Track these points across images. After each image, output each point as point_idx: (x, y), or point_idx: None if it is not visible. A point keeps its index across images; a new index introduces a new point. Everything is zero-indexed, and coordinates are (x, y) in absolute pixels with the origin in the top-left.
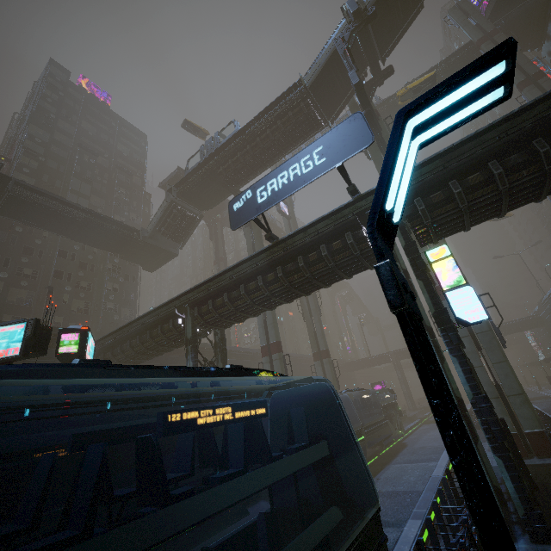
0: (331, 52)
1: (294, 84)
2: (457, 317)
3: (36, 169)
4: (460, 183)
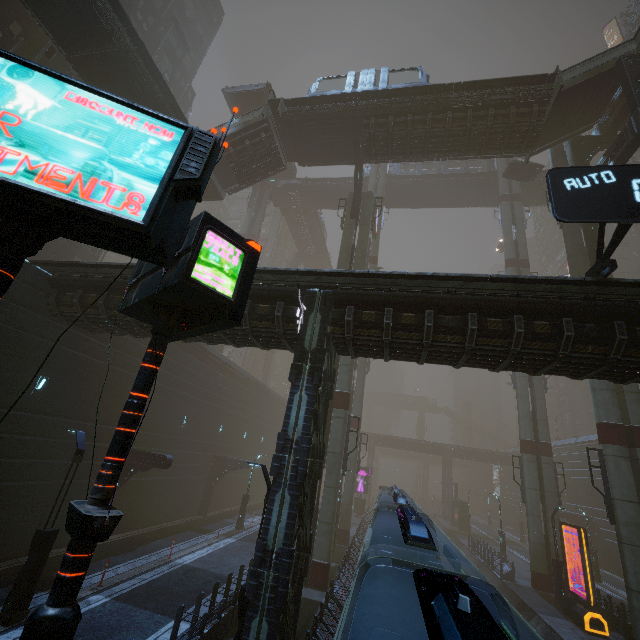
0: (602, 69)
1: (545, 76)
2: None
3: None
4: None
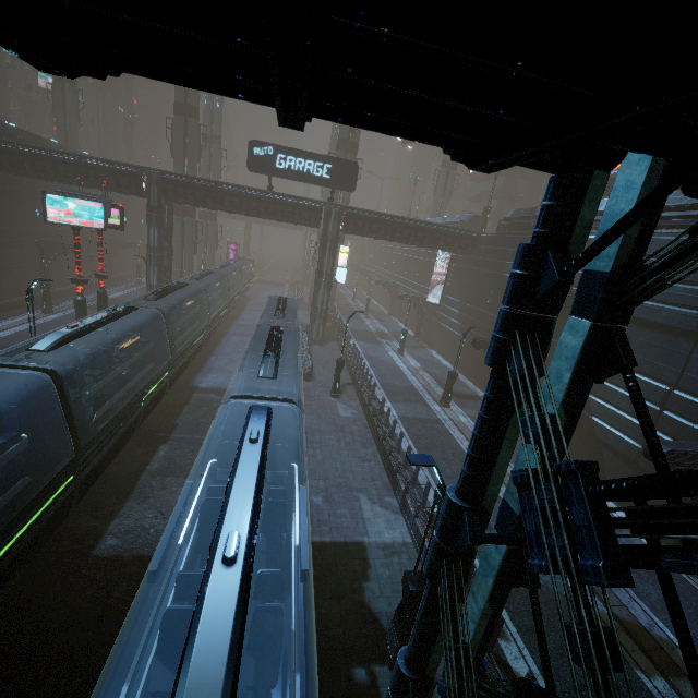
0: None
1: None
2: (336, 279)
3: None
4: (370, 226)
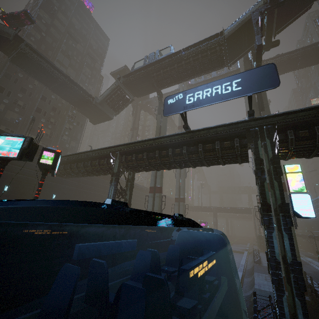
0: (246, 19)
1: (217, 34)
2: (294, 210)
3: (38, 39)
4: None
